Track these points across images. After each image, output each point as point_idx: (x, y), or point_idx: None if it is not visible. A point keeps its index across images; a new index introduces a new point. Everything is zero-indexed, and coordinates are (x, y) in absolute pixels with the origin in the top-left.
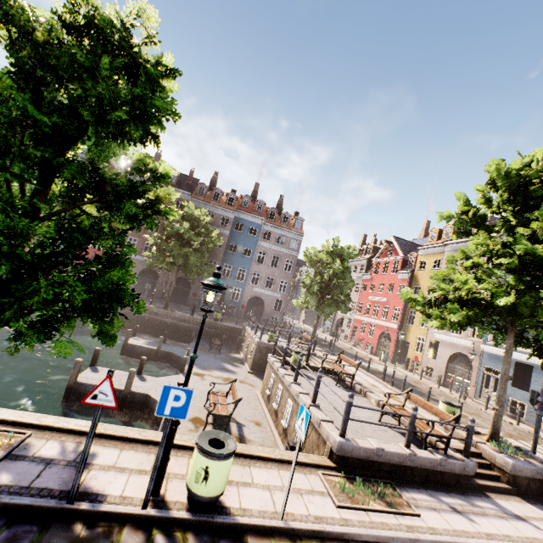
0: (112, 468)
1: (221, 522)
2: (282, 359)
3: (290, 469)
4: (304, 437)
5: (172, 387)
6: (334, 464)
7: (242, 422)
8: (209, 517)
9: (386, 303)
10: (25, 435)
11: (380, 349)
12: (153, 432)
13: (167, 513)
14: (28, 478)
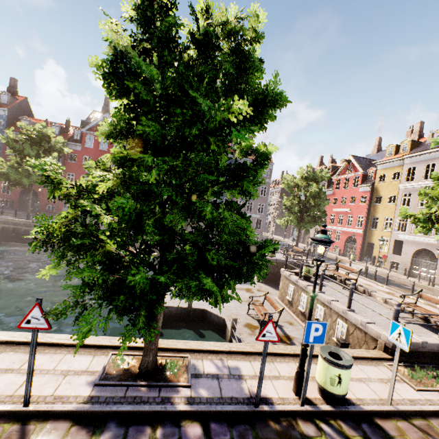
0: (256, 377)
1: (354, 410)
2: (292, 271)
3: (363, 363)
4: (407, 348)
5: (312, 322)
6: (390, 356)
7: (279, 324)
8: (345, 407)
9: (349, 213)
10: (188, 358)
11: (347, 250)
12: (259, 345)
13: (318, 408)
14: (216, 391)
